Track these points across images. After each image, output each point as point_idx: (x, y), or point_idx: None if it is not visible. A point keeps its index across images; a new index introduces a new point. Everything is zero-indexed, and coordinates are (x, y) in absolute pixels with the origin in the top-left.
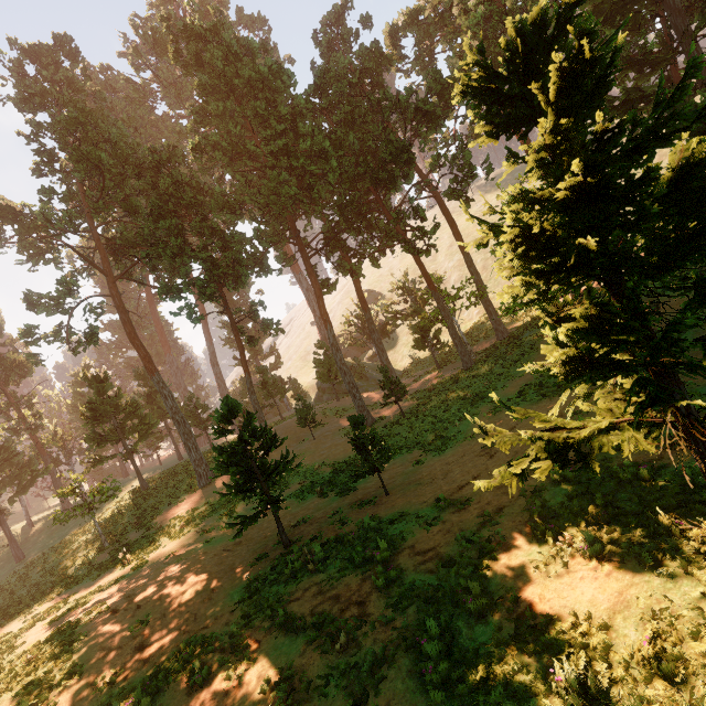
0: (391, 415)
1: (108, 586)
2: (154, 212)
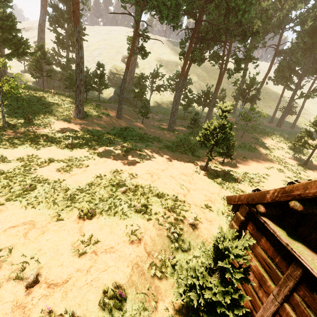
0: (180, 130)
1: (87, 159)
2: None
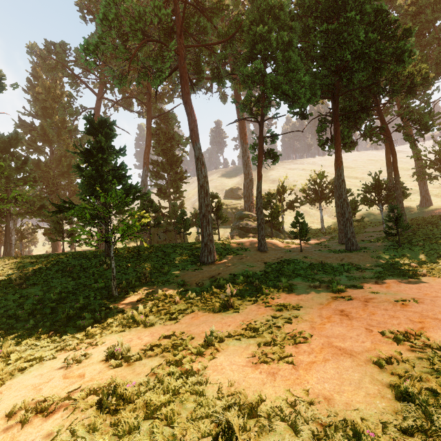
0: (371, 246)
1: (287, 321)
2: (270, 8)
